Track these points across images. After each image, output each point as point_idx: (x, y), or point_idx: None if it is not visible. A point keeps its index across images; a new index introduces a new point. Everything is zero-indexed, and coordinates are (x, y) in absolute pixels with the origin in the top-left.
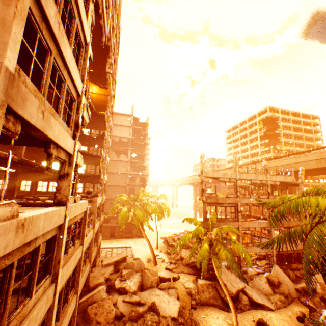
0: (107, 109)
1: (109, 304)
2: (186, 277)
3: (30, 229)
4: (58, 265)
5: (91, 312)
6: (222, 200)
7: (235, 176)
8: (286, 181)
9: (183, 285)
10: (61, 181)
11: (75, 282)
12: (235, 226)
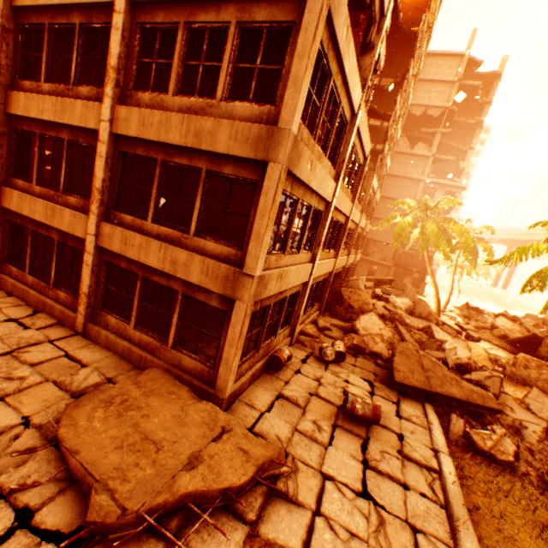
0: (425, 15)
1: (365, 297)
2: (493, 348)
3: (347, 50)
4: (341, 165)
5: (344, 294)
6: None
7: None
8: None
9: (483, 350)
10: (362, 59)
11: (335, 245)
12: None
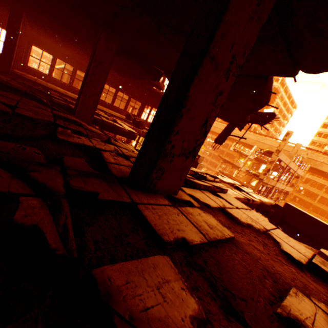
0: None
1: None
2: None
3: None
4: None
5: None
6: (270, 182)
7: (288, 163)
8: (300, 175)
9: None
10: None
11: None
12: None
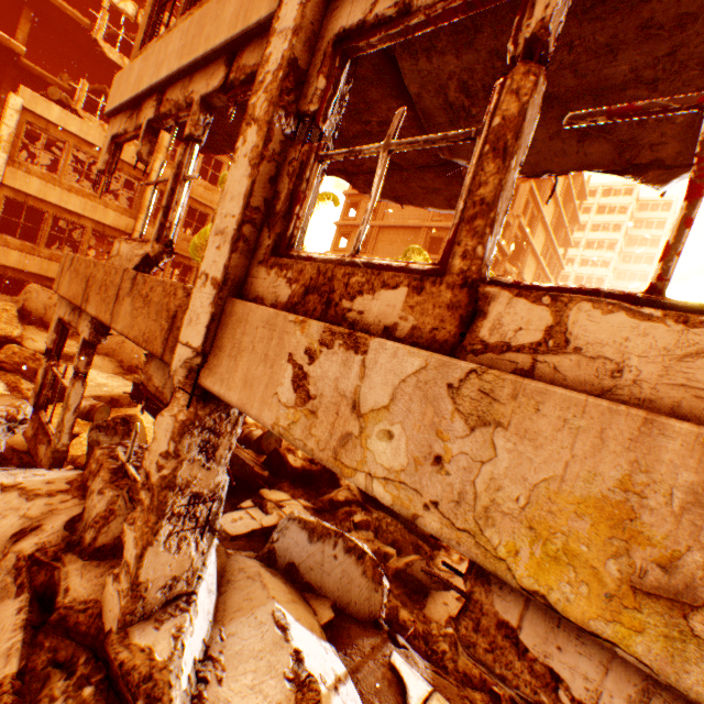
0: None
1: None
2: None
3: None
4: None
5: None
6: None
7: None
8: None
9: None
10: None
11: None
12: (257, 14)
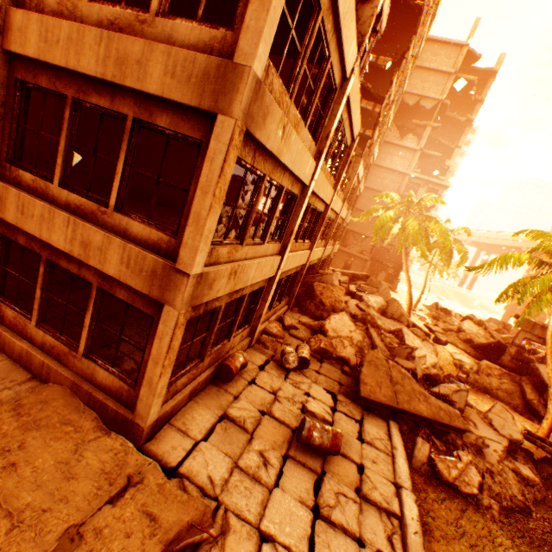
0: None
1: (339, 294)
2: (458, 352)
3: None
4: (324, 142)
5: (316, 289)
6: None
7: None
8: None
9: (449, 354)
10: (362, 8)
11: (312, 236)
12: None
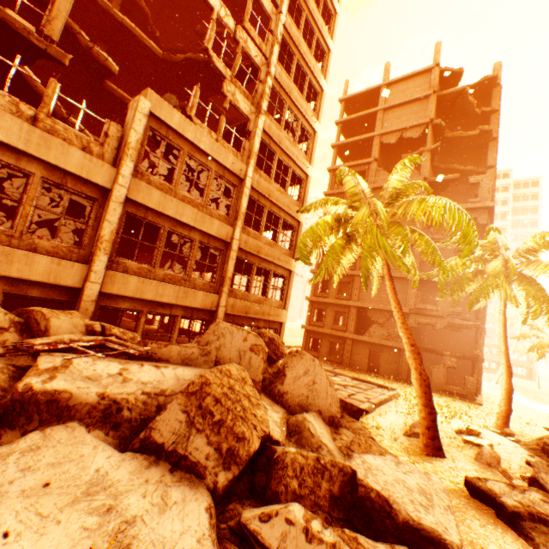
0: None
1: None
2: None
3: None
4: None
5: None
6: None
7: None
8: None
9: None
10: None
11: None
12: None
